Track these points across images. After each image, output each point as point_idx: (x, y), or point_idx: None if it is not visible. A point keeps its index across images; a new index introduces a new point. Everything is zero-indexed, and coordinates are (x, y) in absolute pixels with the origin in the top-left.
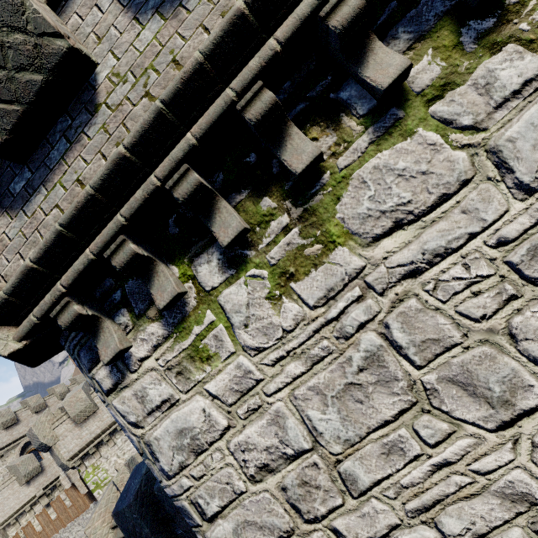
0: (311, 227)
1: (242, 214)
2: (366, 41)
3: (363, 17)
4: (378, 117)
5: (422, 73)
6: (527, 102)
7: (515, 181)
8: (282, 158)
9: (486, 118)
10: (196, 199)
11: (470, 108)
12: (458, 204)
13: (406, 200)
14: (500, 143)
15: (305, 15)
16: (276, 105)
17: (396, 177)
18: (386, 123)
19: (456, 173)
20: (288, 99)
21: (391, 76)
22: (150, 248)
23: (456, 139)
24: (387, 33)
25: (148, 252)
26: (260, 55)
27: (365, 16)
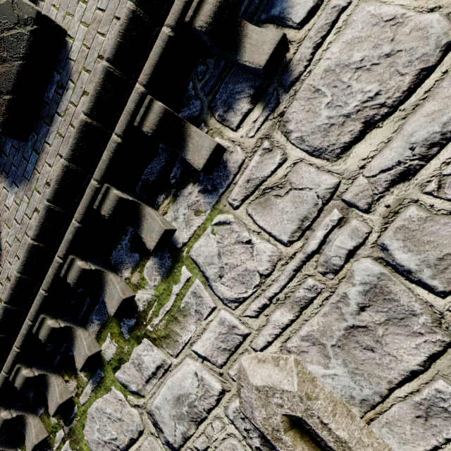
0: (74, 442)
1: (44, 423)
2: (71, 332)
3: (55, 331)
4: (93, 373)
5: (108, 348)
6: (161, 382)
7: (165, 439)
8: (48, 398)
9: (143, 388)
10: (8, 425)
11: (134, 379)
12: (140, 448)
13: (115, 436)
14: (153, 408)
15: (25, 334)
16: (28, 378)
17: (107, 418)
18: (97, 379)
19: (135, 424)
20: (53, 351)
21: (81, 362)
22: (6, 437)
23: (131, 399)
24: (88, 318)
25: (0, 446)
26: (10, 354)
27: (56, 330)
